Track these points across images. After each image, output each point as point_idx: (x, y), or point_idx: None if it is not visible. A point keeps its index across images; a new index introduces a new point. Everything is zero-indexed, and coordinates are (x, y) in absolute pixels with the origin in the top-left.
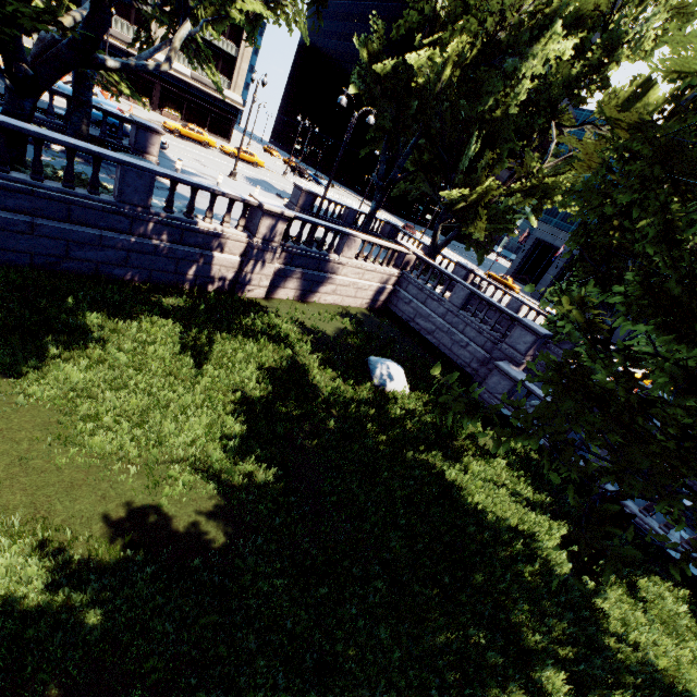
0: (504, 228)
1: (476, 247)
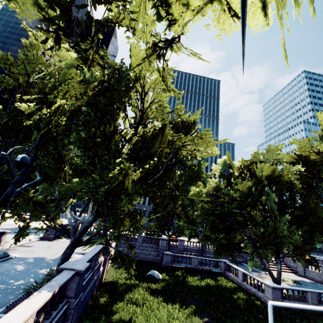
0: None
1: None
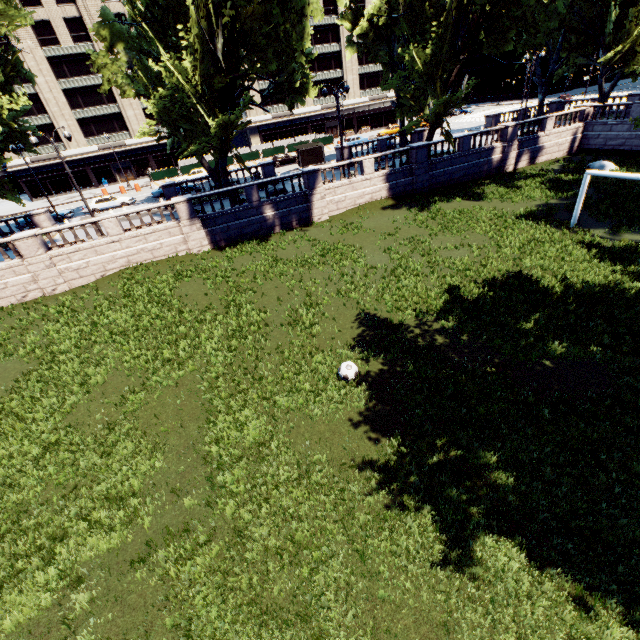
0: None
1: None
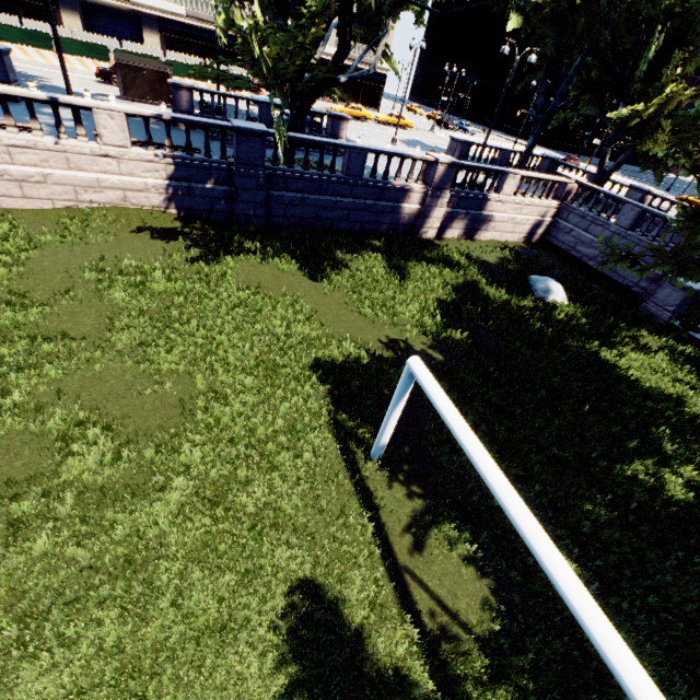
0: (696, 135)
1: (656, 165)
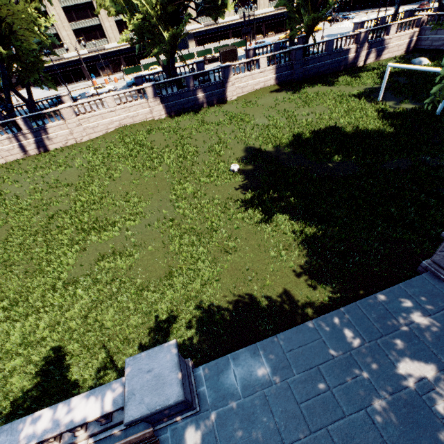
0: None
1: None
